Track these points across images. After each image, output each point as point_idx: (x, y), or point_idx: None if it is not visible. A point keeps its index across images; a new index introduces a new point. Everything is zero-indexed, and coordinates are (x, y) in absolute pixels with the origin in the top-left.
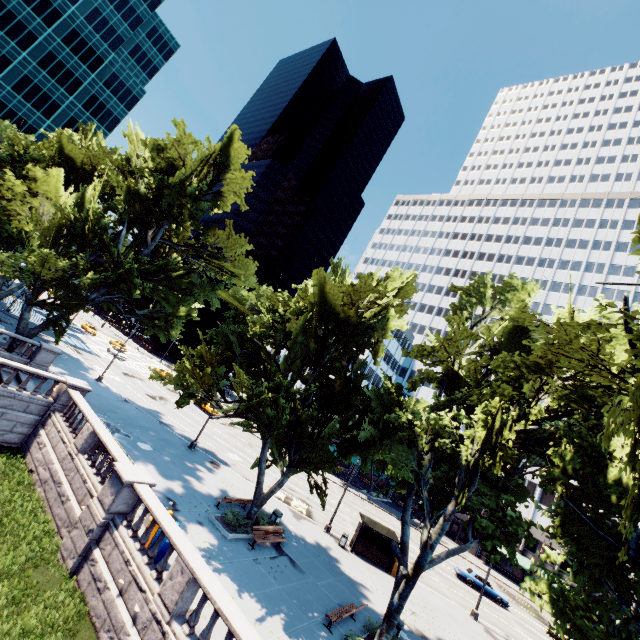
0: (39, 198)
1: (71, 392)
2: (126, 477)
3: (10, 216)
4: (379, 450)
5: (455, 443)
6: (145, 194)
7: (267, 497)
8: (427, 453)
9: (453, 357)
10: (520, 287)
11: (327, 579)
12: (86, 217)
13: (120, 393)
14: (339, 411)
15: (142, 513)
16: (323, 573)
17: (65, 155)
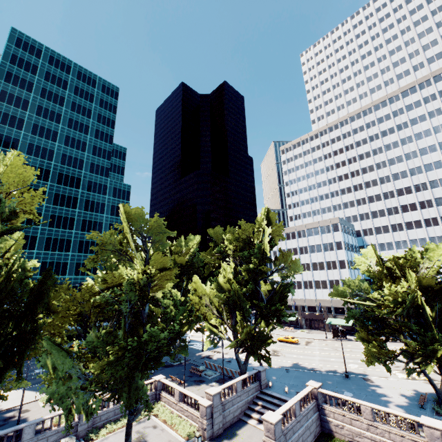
0: (202, 298)
1: (323, 391)
2: (439, 427)
3: (205, 317)
4: None
5: None
6: (253, 267)
7: None
8: None
9: None
10: None
11: None
12: (232, 295)
13: (273, 365)
14: None
15: None
16: None
17: (177, 263)
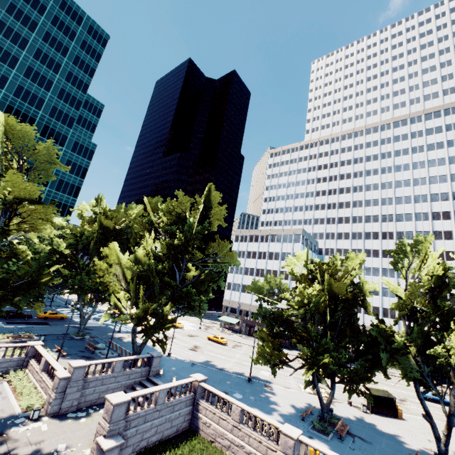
0: (113, 266)
1: (203, 385)
2: (294, 436)
3: (107, 286)
4: (393, 364)
5: (429, 345)
6: (176, 244)
7: (329, 405)
8: (416, 356)
9: (413, 300)
10: (423, 239)
11: (382, 441)
12: (147, 269)
13: (183, 358)
14: (349, 342)
15: (313, 453)
16: (377, 438)
17: (103, 226)
